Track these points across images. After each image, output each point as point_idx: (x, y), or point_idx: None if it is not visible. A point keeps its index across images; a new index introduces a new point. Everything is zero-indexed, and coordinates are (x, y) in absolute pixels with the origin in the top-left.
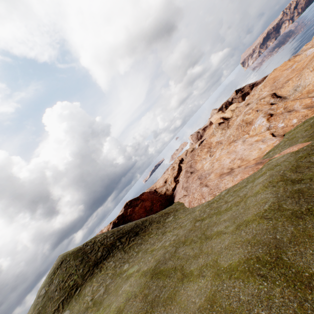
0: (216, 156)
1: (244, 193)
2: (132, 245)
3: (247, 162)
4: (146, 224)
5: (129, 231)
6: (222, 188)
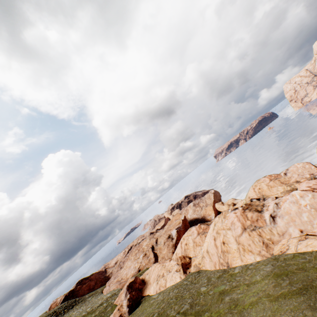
0: (128, 264)
1: (104, 297)
2: (68, 312)
3: (126, 278)
4: (79, 301)
5: (70, 304)
6: (110, 290)
